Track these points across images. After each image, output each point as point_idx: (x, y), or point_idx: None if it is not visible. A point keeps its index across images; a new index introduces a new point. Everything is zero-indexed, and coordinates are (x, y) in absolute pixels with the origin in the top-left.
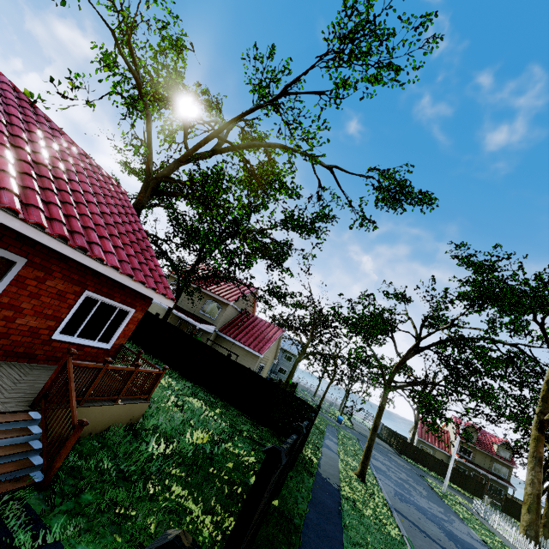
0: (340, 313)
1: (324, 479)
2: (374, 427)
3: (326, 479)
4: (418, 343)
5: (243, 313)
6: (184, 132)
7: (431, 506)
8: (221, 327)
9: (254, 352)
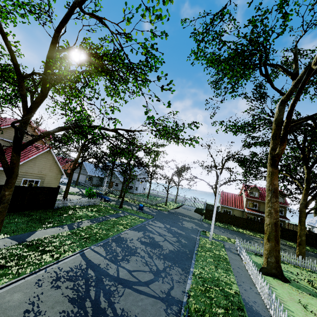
0: None
1: None
2: None
3: None
4: (14, 68)
5: None
6: None
7: (144, 267)
8: None
9: (2, 169)
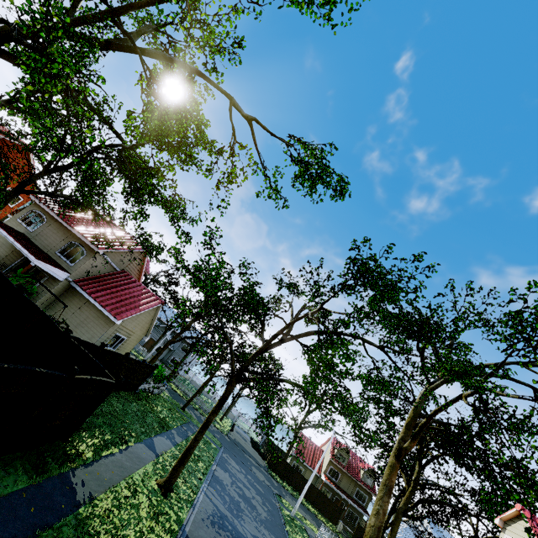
0: (179, 252)
1: (70, 484)
2: (205, 424)
3: (72, 486)
4: (284, 328)
5: (120, 272)
6: (73, 2)
7: (258, 533)
8: (80, 278)
9: (109, 316)
